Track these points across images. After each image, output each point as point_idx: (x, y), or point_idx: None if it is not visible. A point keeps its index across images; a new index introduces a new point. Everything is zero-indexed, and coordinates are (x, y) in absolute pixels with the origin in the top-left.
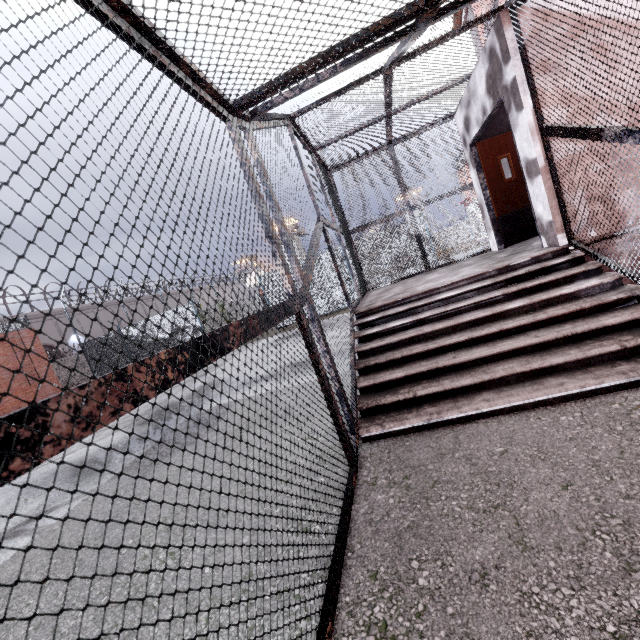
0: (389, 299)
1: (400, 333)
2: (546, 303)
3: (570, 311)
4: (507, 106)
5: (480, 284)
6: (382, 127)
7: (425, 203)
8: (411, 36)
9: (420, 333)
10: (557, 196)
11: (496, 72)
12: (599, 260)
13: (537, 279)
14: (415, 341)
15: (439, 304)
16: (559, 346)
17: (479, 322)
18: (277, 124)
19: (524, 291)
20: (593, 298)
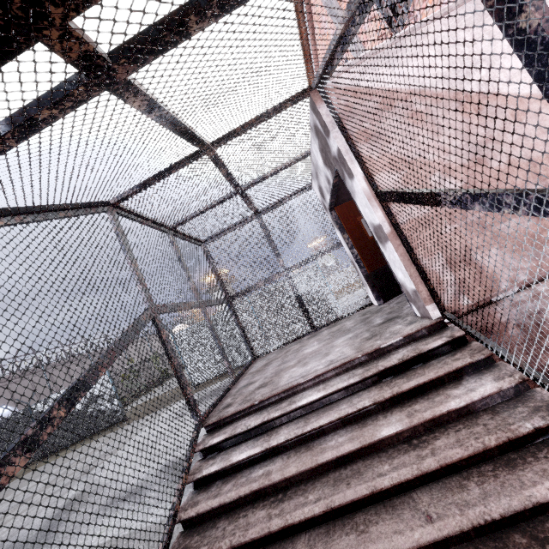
0: (247, 399)
1: (245, 474)
2: (432, 423)
3: (470, 453)
4: (342, 175)
5: (347, 381)
6: (239, 201)
7: (300, 264)
8: (114, 94)
9: (265, 484)
10: (413, 263)
11: (324, 146)
12: (485, 345)
13: (414, 373)
14: (261, 495)
15: (301, 412)
16: (470, 543)
17: (346, 458)
18: (56, 215)
19: (401, 395)
20: (497, 420)
